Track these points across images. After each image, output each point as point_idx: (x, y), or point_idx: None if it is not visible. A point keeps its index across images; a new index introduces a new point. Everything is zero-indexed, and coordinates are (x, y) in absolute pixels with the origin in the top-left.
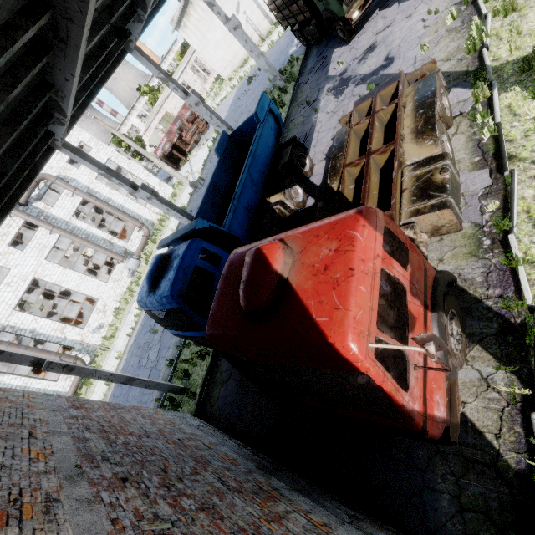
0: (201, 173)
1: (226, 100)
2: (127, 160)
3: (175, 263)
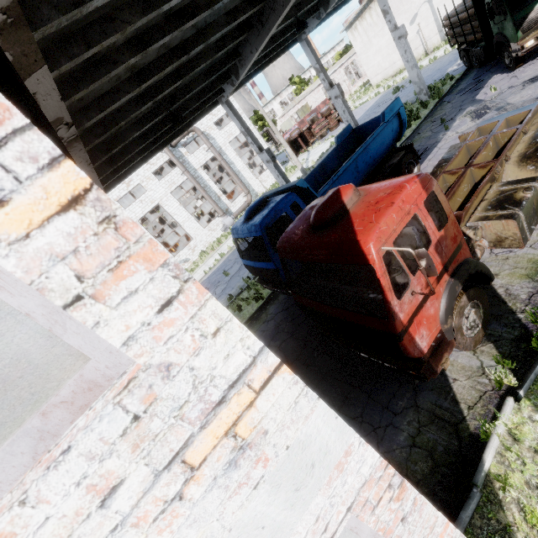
0: (315, 163)
1: (366, 105)
2: (258, 135)
3: (271, 205)
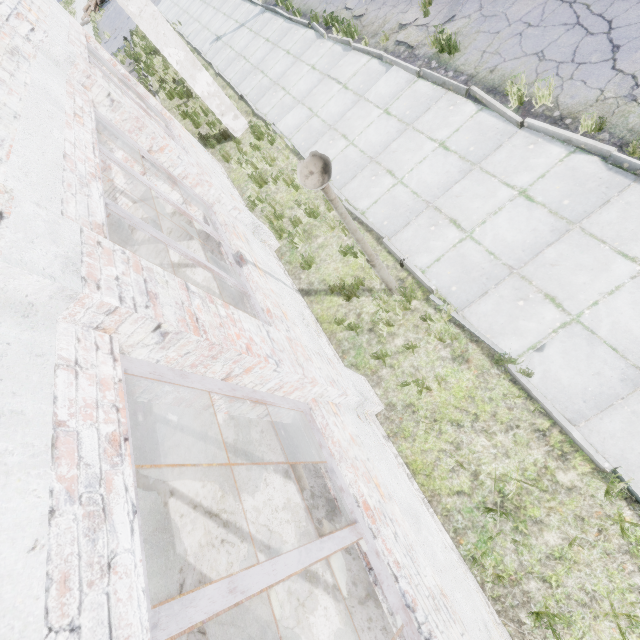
0: None
1: None
2: None
3: None
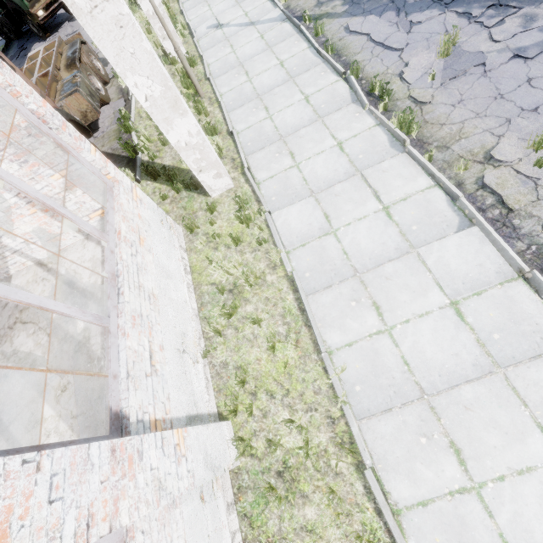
0: None
1: None
2: None
3: None
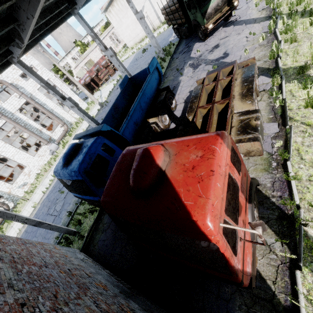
0: (107, 98)
1: (128, 59)
2: (60, 82)
3: (84, 150)
